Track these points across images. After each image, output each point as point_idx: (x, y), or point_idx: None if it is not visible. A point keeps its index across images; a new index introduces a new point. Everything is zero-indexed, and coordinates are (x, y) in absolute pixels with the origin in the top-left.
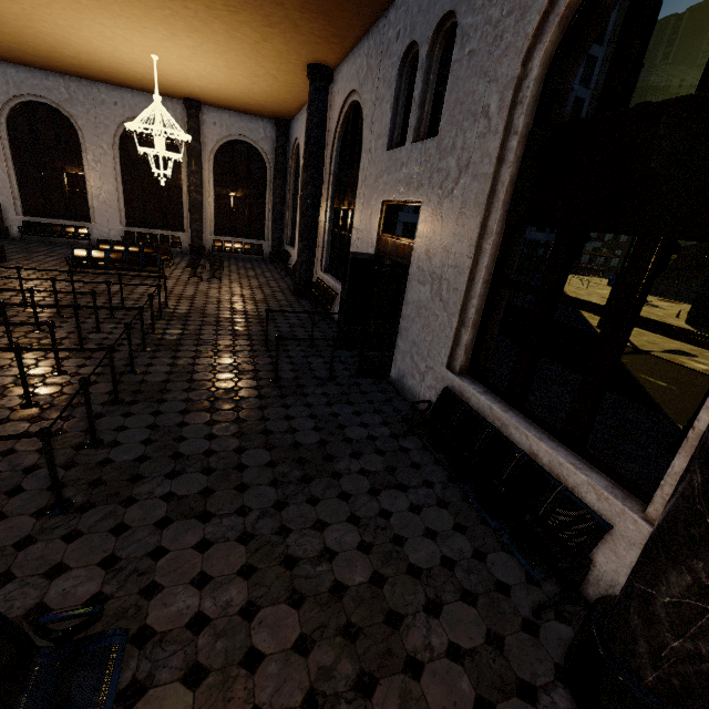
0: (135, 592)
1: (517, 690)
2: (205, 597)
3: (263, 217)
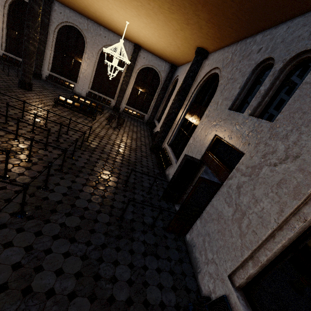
0: None
1: None
2: None
3: (150, 103)
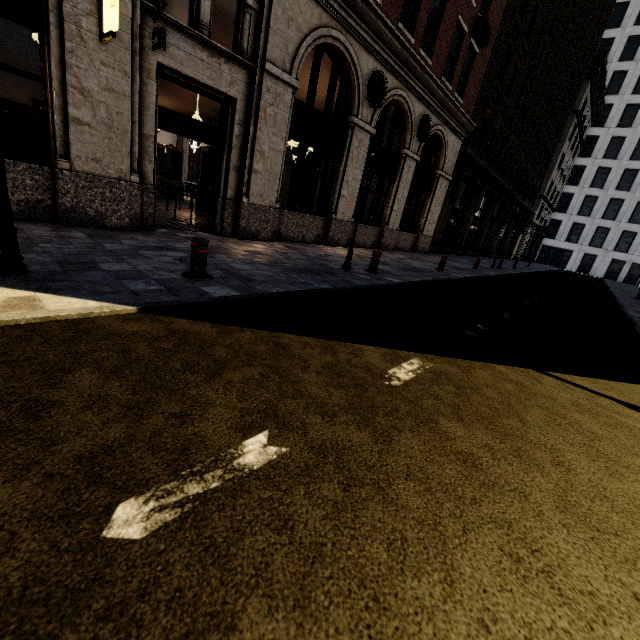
0: None
1: None
2: None
3: None
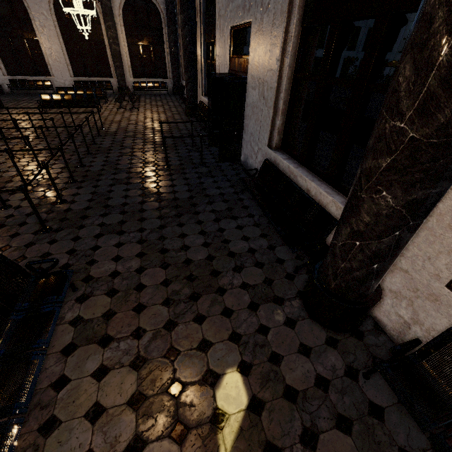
0: (84, 263)
1: (274, 300)
2: (118, 265)
3: (164, 60)
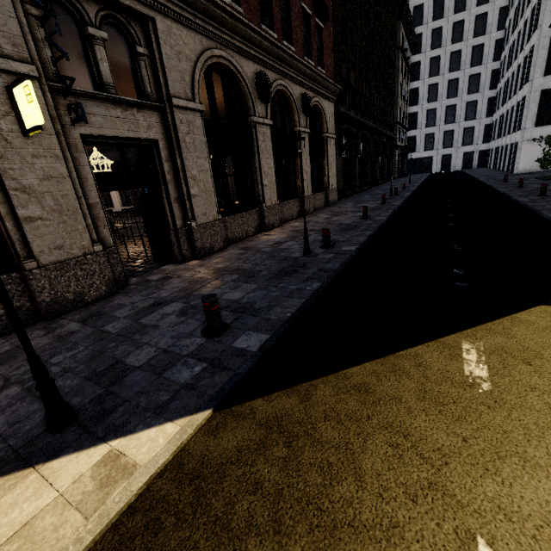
0: None
1: None
2: None
3: None
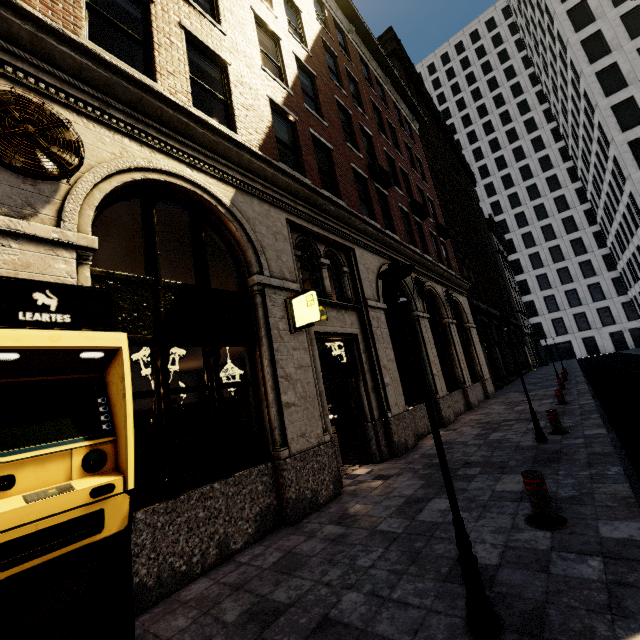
0: None
1: None
2: None
3: None
